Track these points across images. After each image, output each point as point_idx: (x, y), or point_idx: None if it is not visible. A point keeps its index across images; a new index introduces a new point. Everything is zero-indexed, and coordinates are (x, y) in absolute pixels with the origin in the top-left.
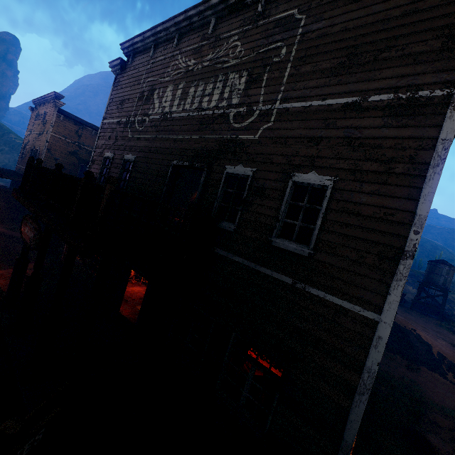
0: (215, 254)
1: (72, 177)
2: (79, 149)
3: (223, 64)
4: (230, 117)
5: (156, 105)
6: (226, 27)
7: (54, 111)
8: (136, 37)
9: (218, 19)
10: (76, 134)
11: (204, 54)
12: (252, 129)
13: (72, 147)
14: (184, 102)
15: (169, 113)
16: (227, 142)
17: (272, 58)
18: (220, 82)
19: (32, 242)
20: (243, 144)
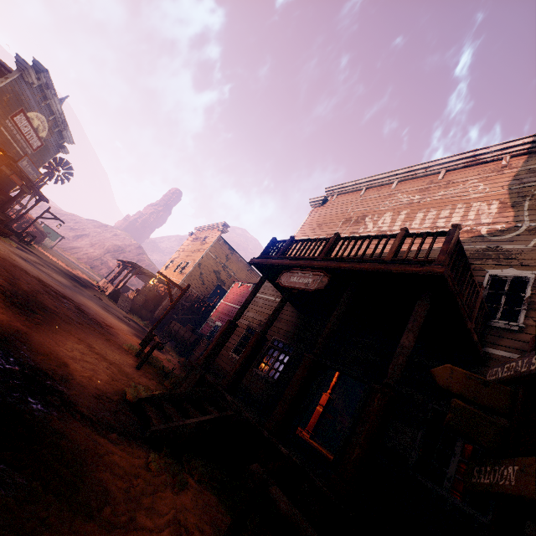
0: (489, 354)
1: (375, 235)
2: (222, 270)
3: (461, 197)
4: (482, 232)
5: (369, 226)
6: (460, 175)
7: (218, 235)
8: (346, 183)
9: (448, 171)
10: (225, 257)
11: (433, 192)
12: (520, 240)
13: (217, 266)
14: (409, 223)
15: (388, 231)
16: (481, 251)
17: (532, 192)
18: (459, 208)
19: (311, 285)
20: (509, 252)
